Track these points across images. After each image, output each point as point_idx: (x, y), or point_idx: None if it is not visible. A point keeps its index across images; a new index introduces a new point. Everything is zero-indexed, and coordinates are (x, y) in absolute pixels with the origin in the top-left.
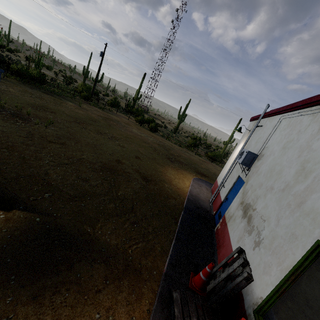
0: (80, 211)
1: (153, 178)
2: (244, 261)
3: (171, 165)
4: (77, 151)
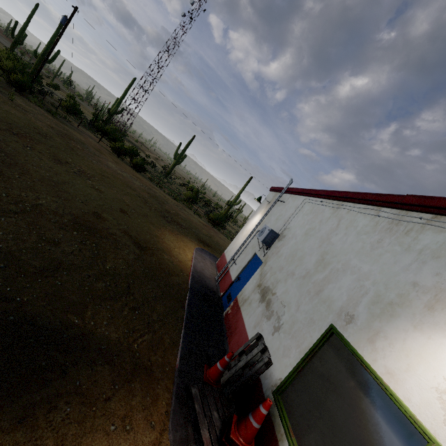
0: (56, 293)
1: (149, 245)
2: (264, 347)
3: (169, 228)
4: (28, 190)
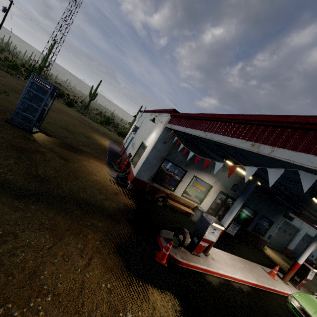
0: (71, 142)
1: (89, 137)
2: (130, 154)
3: (96, 133)
4: None
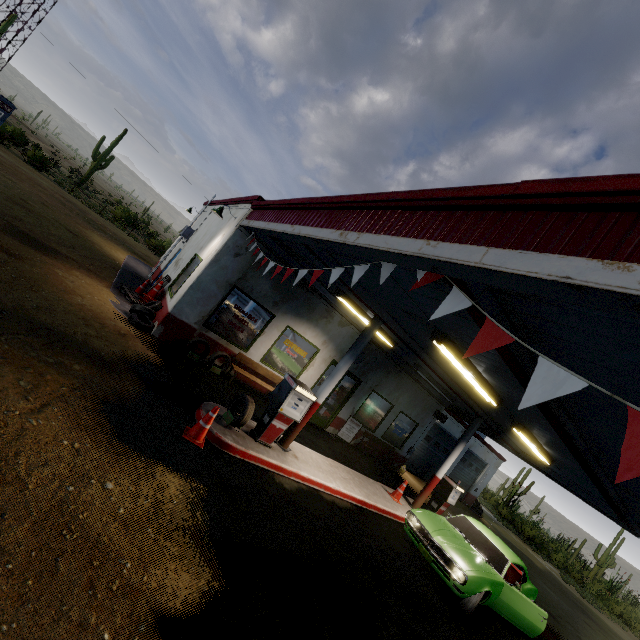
0: (30, 230)
1: (80, 235)
2: (169, 277)
3: (97, 232)
4: None
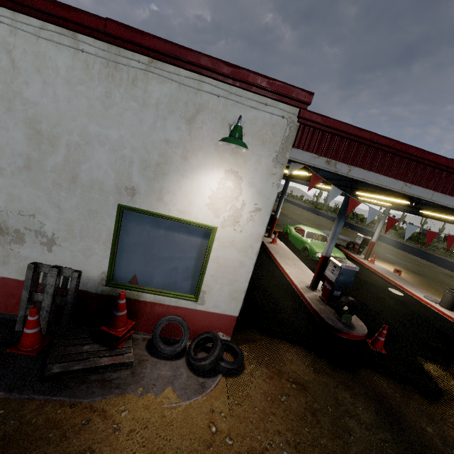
0: None
1: None
2: (58, 268)
3: None
4: None
